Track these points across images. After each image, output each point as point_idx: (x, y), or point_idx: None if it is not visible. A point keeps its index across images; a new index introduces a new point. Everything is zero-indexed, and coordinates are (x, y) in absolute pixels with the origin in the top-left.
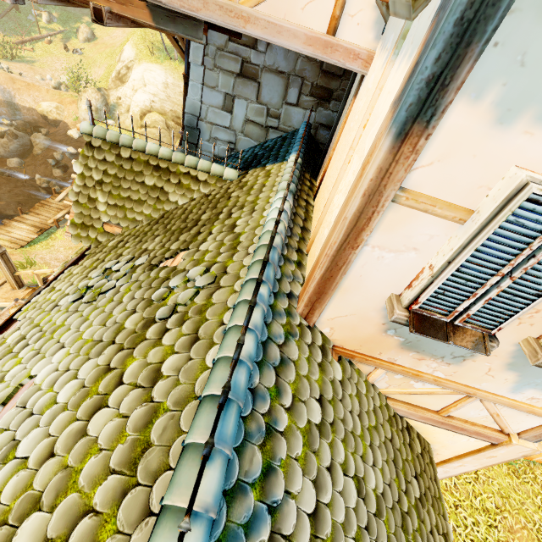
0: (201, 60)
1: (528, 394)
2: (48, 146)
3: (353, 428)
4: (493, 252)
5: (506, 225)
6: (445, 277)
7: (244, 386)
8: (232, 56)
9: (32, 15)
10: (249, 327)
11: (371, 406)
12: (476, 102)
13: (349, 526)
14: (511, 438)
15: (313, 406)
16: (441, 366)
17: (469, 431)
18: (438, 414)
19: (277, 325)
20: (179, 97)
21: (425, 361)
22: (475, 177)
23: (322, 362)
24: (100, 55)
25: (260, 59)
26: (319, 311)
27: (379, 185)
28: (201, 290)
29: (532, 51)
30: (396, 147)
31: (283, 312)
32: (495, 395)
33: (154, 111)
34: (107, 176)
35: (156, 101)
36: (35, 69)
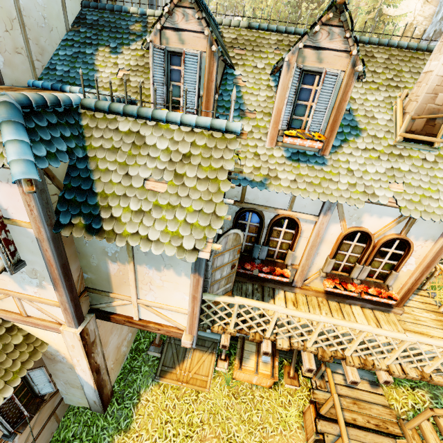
0: None
1: (30, 289)
2: None
3: None
4: None
5: None
6: None
7: None
8: None
9: None
10: None
11: None
12: None
13: None
14: (61, 326)
15: None
16: None
17: (42, 325)
18: (22, 315)
19: None
20: None
21: None
22: None
23: None
24: None
25: None
26: None
27: None
28: None
29: None
30: None
31: None
32: (20, 293)
33: None
34: None
35: None
36: None
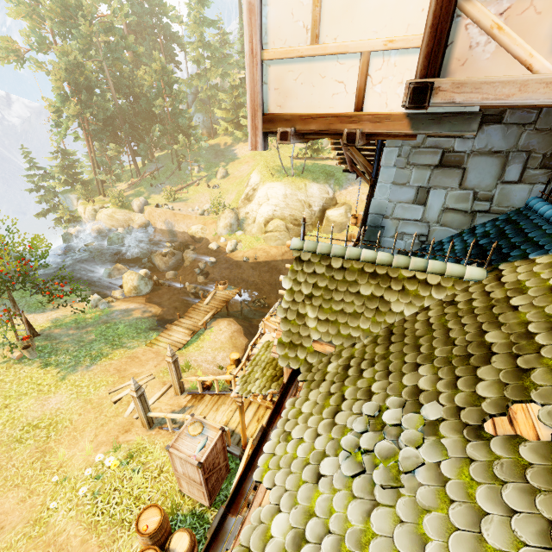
0: (394, 161)
1: None
2: (195, 258)
3: None
4: None
5: None
6: None
7: None
8: (430, 150)
9: (188, 170)
10: None
11: None
12: None
13: None
14: None
15: None
16: None
17: None
18: None
19: None
20: (296, 203)
21: None
22: None
23: None
24: (232, 185)
25: (466, 145)
26: None
27: None
28: None
29: None
30: None
31: None
32: None
33: (276, 218)
34: (316, 289)
35: (277, 210)
36: (188, 204)
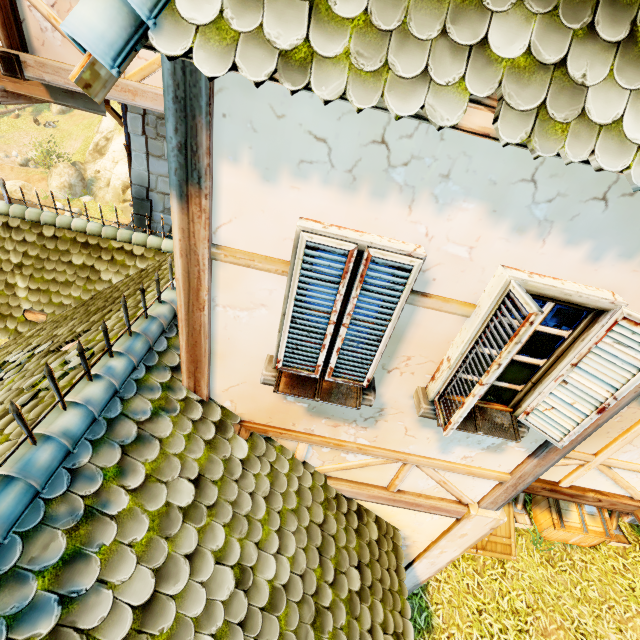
0: (141, 130)
1: (458, 453)
2: None
3: (251, 512)
4: (314, 301)
5: (308, 273)
6: (287, 330)
7: (45, 464)
8: None
9: None
10: (78, 402)
11: (294, 486)
12: (237, 164)
13: (208, 621)
14: (469, 508)
15: (182, 487)
16: (359, 431)
17: (425, 506)
18: (387, 490)
19: (142, 400)
20: None
21: (341, 427)
22: (275, 230)
23: (214, 439)
24: (76, 127)
25: None
26: (205, 382)
27: (190, 245)
28: (72, 372)
29: (256, 119)
30: (185, 208)
31: (158, 387)
32: (428, 458)
33: None
34: (27, 258)
35: None
36: None
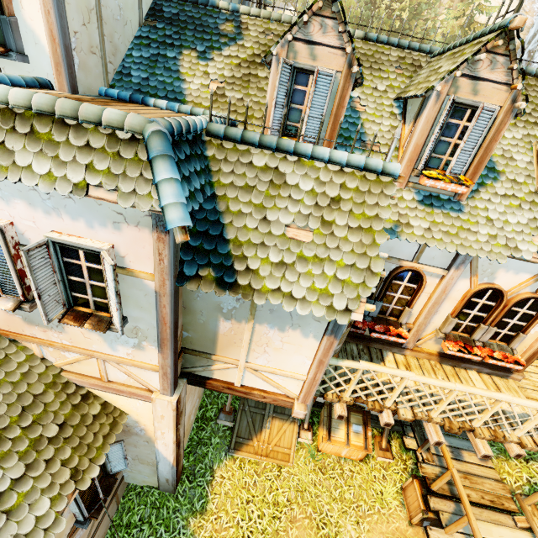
0: None
1: (122, 350)
2: None
3: None
4: None
5: None
6: None
7: None
8: None
9: None
10: None
11: (22, 370)
12: None
13: None
14: (153, 394)
15: None
16: (60, 335)
17: (127, 392)
18: (101, 380)
19: None
20: None
21: (49, 332)
22: None
23: None
24: None
25: None
26: None
27: None
28: None
29: None
30: None
31: None
32: (107, 354)
33: None
34: None
35: None
36: None
